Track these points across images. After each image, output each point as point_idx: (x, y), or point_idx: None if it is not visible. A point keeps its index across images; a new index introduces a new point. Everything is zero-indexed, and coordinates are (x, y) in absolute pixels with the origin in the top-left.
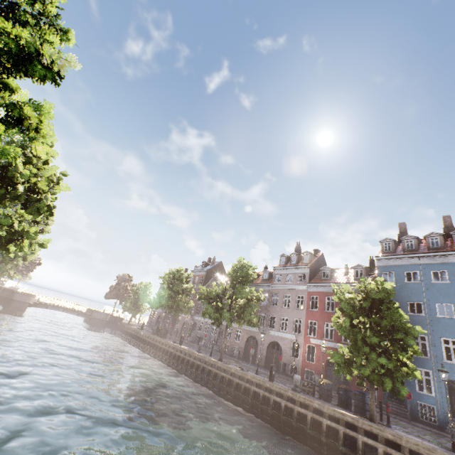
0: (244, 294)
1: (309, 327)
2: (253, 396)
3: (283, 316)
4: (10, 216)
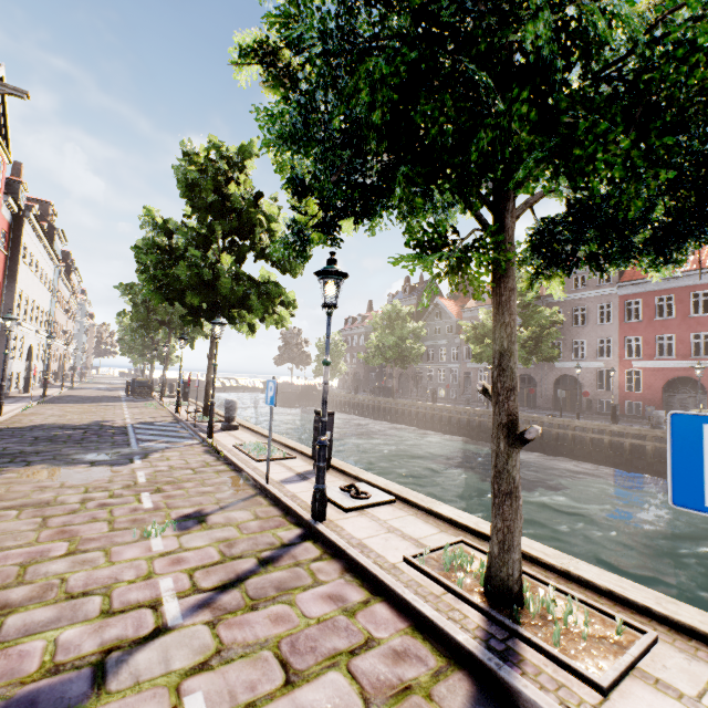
0: (541, 321)
1: (626, 347)
2: (590, 444)
3: (575, 339)
4: (267, 283)
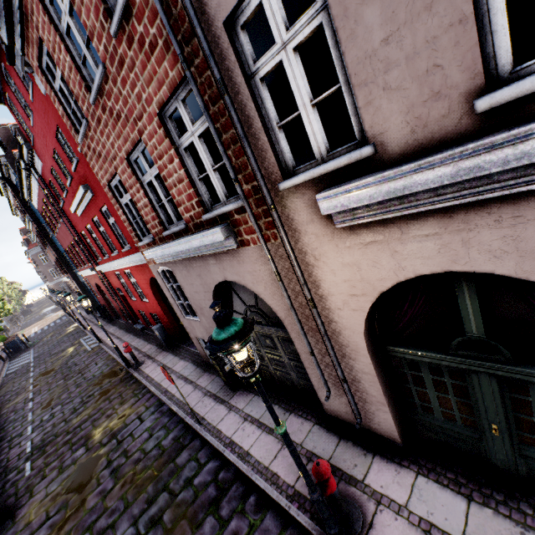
0: None
1: None
2: None
3: None
4: None
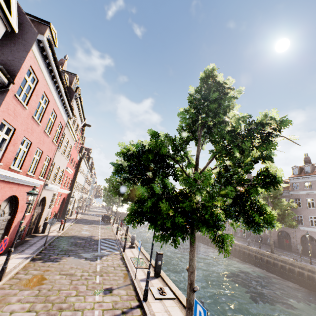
0: (282, 206)
1: None
2: None
3: (310, 215)
4: None
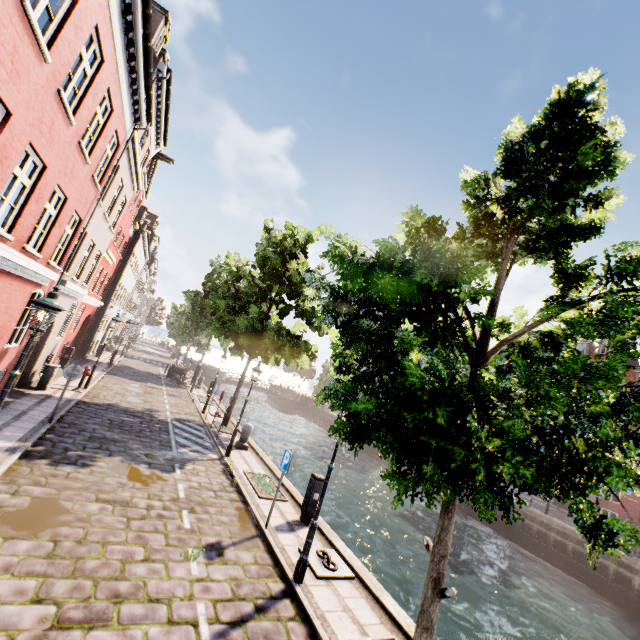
0: None
1: None
2: (553, 544)
3: None
4: (299, 337)
